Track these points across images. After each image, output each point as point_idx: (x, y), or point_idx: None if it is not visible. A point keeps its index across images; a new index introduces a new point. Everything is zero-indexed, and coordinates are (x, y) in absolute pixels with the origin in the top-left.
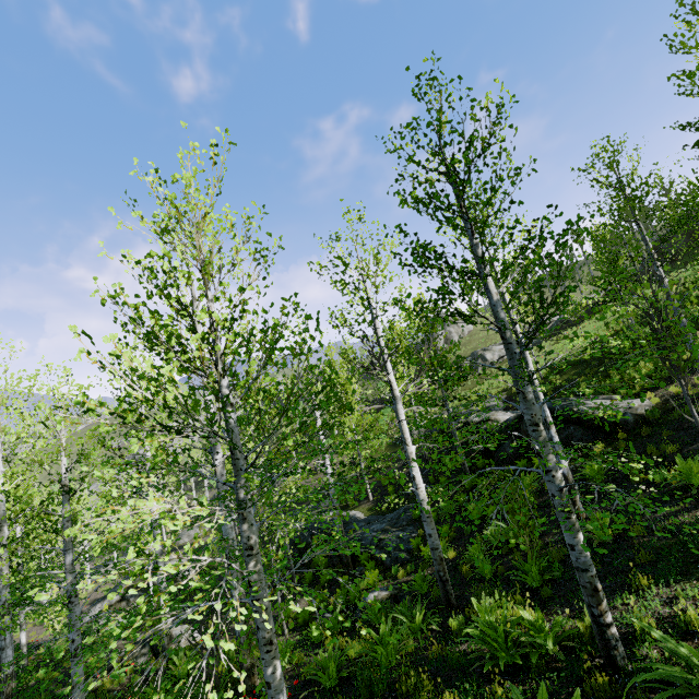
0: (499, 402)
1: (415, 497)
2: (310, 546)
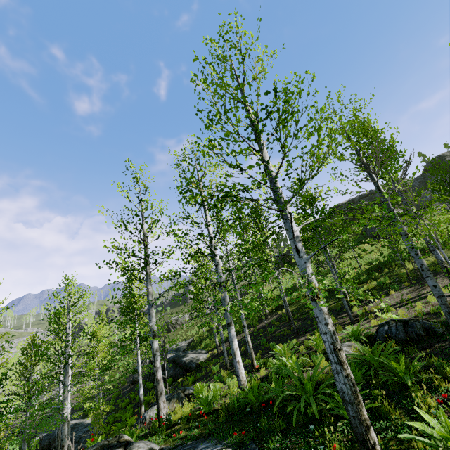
0: (186, 344)
1: (120, 407)
2: (46, 447)
